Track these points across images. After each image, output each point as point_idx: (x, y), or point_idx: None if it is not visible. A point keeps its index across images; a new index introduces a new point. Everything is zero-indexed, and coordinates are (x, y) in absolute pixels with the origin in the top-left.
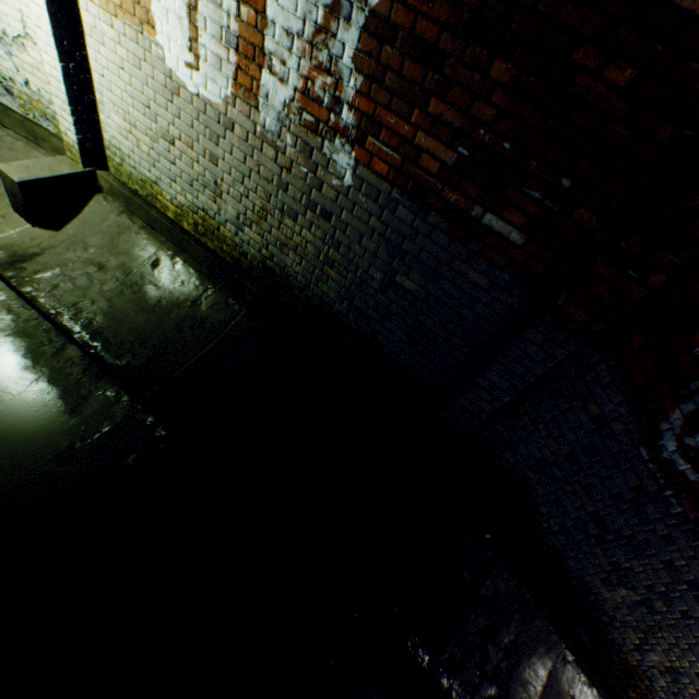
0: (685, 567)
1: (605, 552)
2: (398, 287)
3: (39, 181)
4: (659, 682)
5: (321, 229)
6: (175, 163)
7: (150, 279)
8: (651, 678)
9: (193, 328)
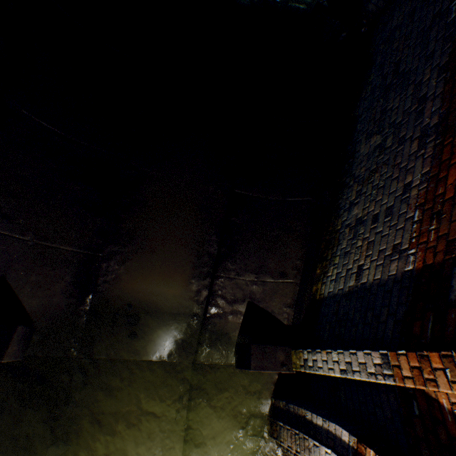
0: (427, 81)
1: (384, 100)
2: None
3: None
4: (343, 244)
5: None
6: None
7: None
8: (340, 242)
9: None
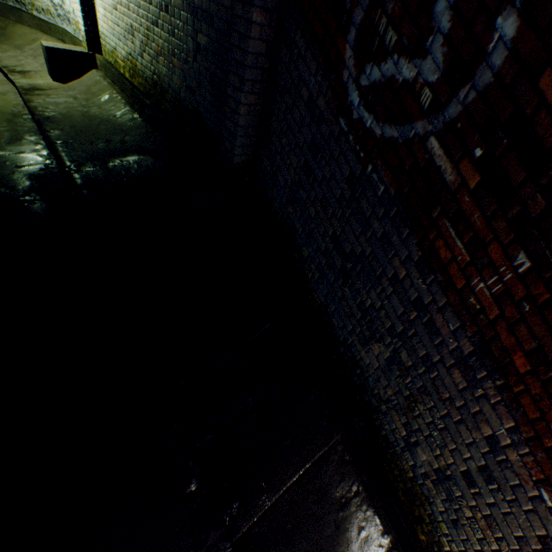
0: (408, 279)
1: (352, 290)
2: (200, 48)
3: (59, 51)
4: (437, 504)
5: (167, 25)
6: (119, 25)
7: (98, 105)
8: (430, 500)
9: (107, 127)
